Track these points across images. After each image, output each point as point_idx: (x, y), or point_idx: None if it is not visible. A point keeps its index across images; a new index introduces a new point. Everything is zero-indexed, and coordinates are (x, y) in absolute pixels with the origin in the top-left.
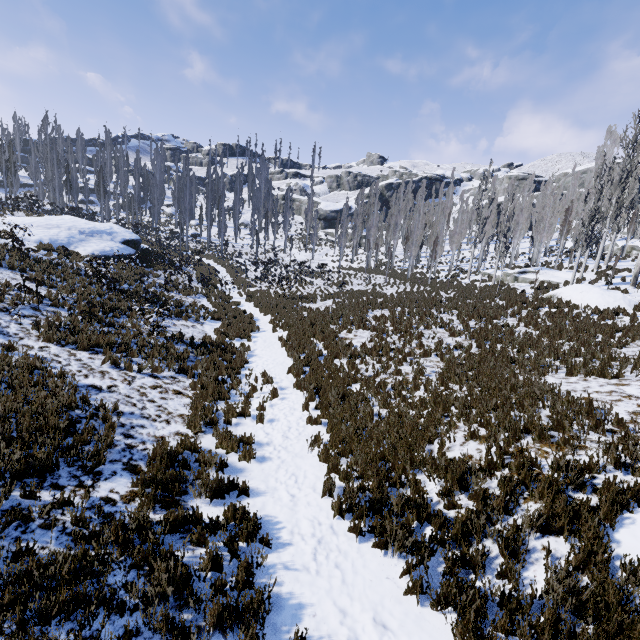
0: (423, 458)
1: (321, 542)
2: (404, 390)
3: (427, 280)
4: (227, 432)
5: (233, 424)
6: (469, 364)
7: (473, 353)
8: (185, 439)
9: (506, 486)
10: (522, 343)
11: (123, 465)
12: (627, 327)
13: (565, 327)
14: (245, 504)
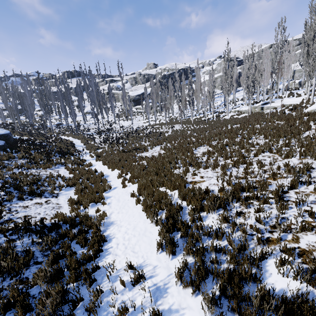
0: None
1: None
2: None
3: (204, 121)
4: None
5: None
6: None
7: None
8: None
9: None
10: None
11: None
12: None
13: None
14: None
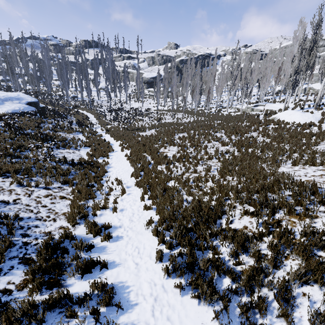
0: (217, 231)
1: (156, 300)
2: (200, 182)
3: (205, 114)
4: (93, 222)
5: (98, 215)
6: (235, 162)
7: (236, 155)
8: (64, 233)
9: (273, 249)
10: (262, 147)
11: (19, 260)
12: (318, 133)
13: (284, 136)
14: (105, 275)
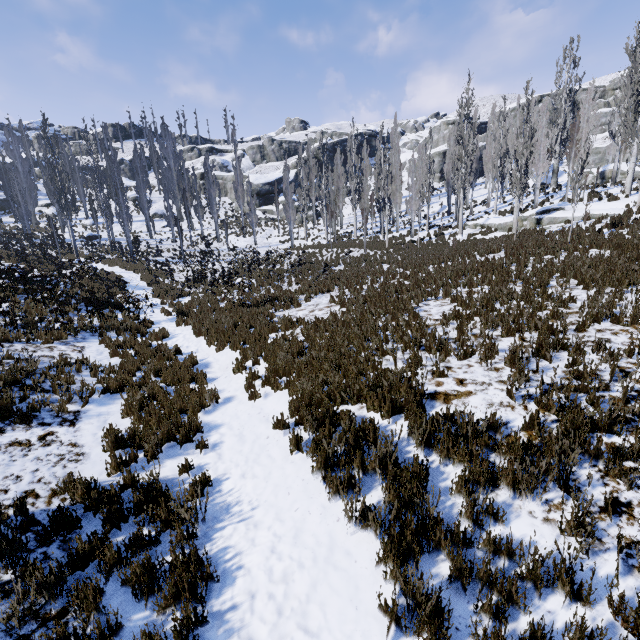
0: None
1: None
2: None
3: (412, 244)
4: None
5: None
6: None
7: None
8: None
9: None
10: None
11: None
12: None
13: None
14: None
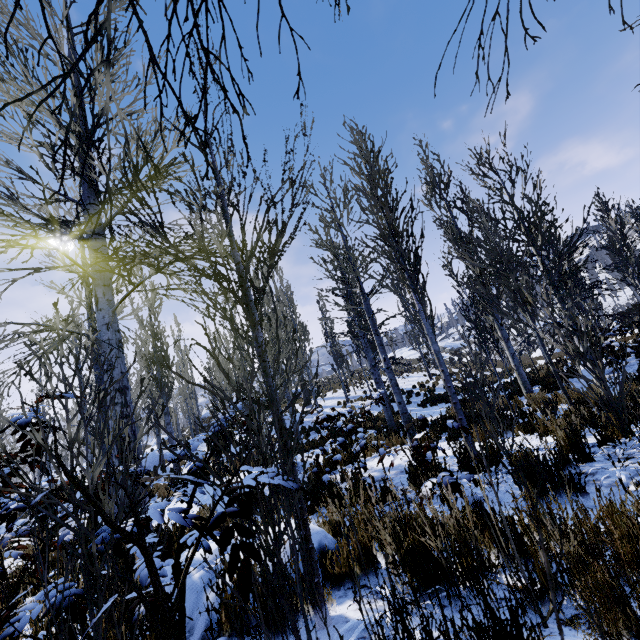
0: None
1: None
2: None
3: None
4: None
5: None
6: None
7: None
8: None
9: None
10: None
11: None
12: None
13: None
14: None
